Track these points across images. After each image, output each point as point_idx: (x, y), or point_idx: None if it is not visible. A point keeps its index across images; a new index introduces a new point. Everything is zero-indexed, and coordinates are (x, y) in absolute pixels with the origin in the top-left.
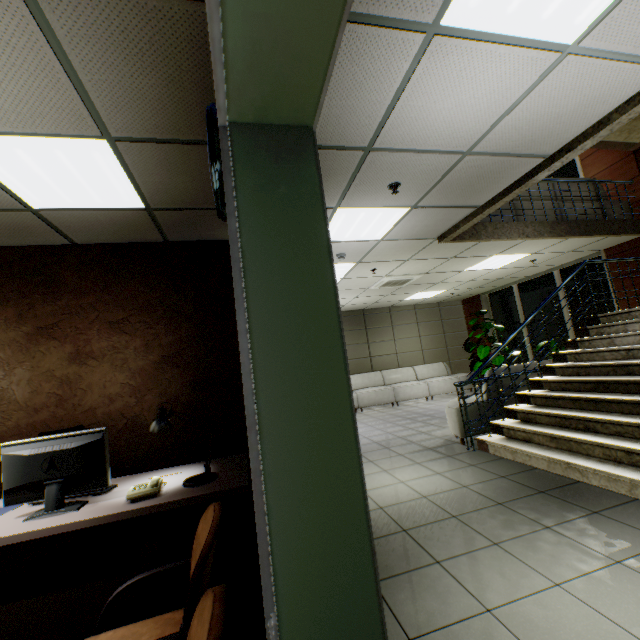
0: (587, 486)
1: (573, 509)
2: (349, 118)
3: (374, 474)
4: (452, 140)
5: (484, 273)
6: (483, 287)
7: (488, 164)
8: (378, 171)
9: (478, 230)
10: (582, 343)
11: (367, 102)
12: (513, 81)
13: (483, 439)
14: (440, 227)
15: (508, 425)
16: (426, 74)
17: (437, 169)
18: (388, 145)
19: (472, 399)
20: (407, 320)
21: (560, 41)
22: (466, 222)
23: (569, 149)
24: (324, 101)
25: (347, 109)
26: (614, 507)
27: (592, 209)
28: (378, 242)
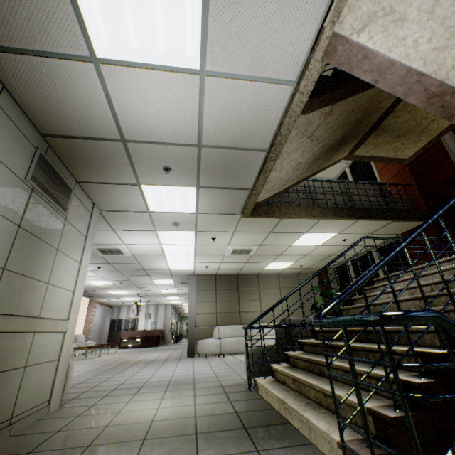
0: (288, 427)
1: (244, 445)
2: (91, 118)
3: (150, 400)
4: (179, 136)
5: (312, 248)
6: (324, 262)
7: (225, 155)
8: (146, 157)
9: (273, 210)
10: (356, 301)
11: (94, 107)
12: (183, 94)
13: (256, 379)
14: (235, 205)
15: (275, 367)
16: (117, 89)
17: (189, 157)
18: (136, 138)
19: (266, 344)
20: (271, 285)
21: (190, 67)
22: (248, 201)
23: (273, 144)
24: (64, 106)
25: (85, 112)
26: (280, 448)
27: (378, 202)
28: (197, 215)
